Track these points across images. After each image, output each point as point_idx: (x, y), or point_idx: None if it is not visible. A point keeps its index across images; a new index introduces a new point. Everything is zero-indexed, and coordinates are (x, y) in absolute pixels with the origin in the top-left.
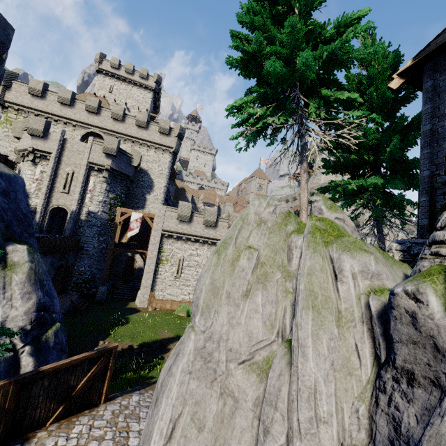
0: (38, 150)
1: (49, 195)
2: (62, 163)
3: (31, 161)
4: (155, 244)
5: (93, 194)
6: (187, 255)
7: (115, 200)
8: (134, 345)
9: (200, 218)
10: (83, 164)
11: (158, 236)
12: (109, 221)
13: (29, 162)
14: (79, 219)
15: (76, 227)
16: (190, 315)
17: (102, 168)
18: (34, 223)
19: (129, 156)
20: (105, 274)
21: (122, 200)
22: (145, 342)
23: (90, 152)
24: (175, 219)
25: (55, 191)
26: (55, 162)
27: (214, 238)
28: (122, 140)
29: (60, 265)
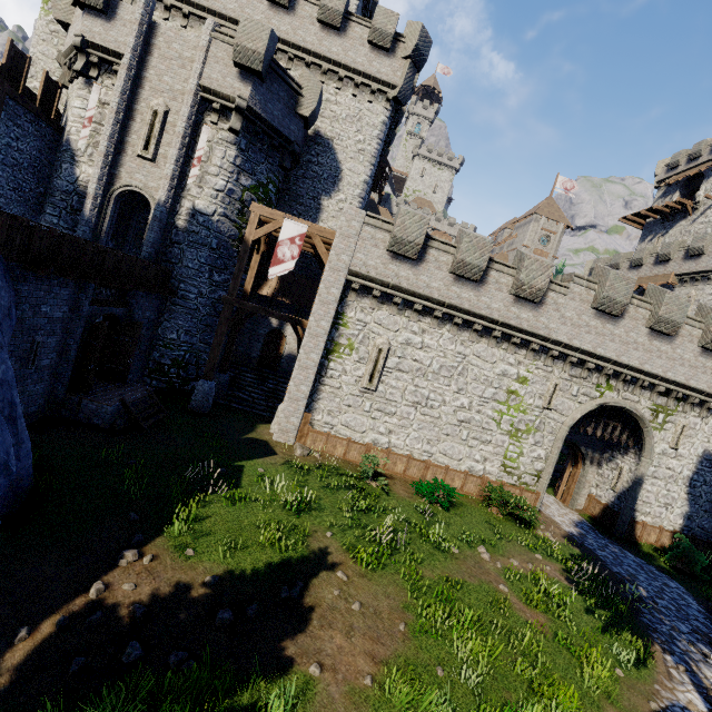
0: (95, 47)
1: (115, 161)
2: (144, 86)
3: (81, 73)
4: (327, 303)
5: (204, 170)
6: (399, 342)
7: (253, 194)
8: (226, 580)
9: (445, 255)
10: (188, 89)
11: (337, 285)
12: (237, 241)
13: (79, 79)
14: (172, 226)
15: (165, 242)
16: (388, 484)
17: (229, 107)
18: (81, 219)
19: (295, 87)
20: (213, 356)
21: (270, 199)
22: (262, 573)
23: (204, 62)
24: (384, 248)
25: (127, 154)
26: (128, 80)
27: (471, 311)
28: (285, 60)
29: (113, 317)
